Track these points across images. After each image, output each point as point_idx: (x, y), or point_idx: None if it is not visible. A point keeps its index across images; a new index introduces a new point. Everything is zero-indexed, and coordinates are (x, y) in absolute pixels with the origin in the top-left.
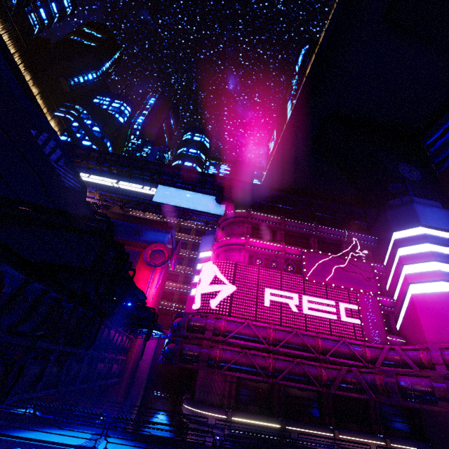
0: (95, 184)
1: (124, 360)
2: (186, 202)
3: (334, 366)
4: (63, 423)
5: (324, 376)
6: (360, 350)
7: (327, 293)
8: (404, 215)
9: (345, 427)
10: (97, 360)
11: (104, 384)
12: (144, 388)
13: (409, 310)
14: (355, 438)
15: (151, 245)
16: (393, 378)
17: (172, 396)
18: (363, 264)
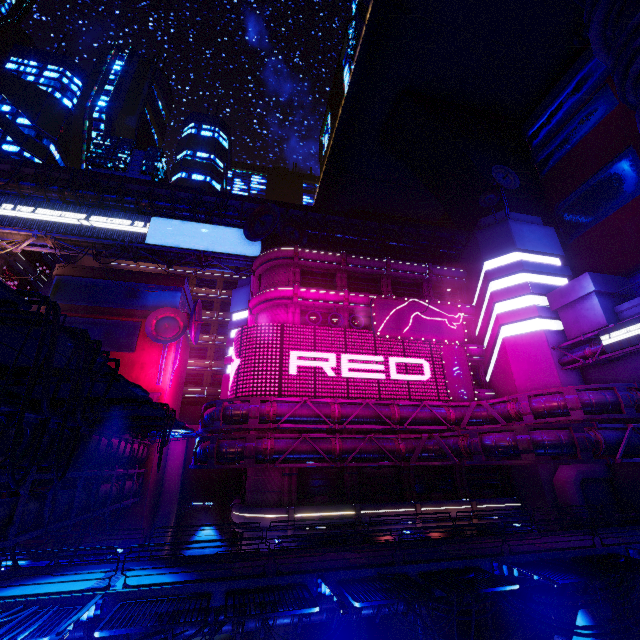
0: (40, 222)
1: (142, 474)
2: (201, 241)
3: (414, 435)
4: (61, 567)
5: (402, 448)
6: (443, 412)
7: (405, 349)
8: (497, 237)
9: (428, 498)
10: (98, 481)
11: (118, 508)
12: (177, 502)
13: (500, 357)
14: (439, 508)
15: (154, 311)
16: (476, 438)
17: (219, 504)
18: (448, 308)
